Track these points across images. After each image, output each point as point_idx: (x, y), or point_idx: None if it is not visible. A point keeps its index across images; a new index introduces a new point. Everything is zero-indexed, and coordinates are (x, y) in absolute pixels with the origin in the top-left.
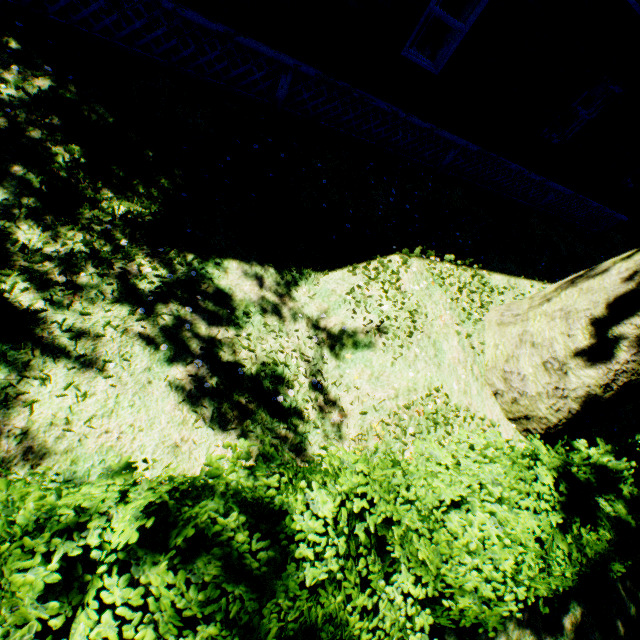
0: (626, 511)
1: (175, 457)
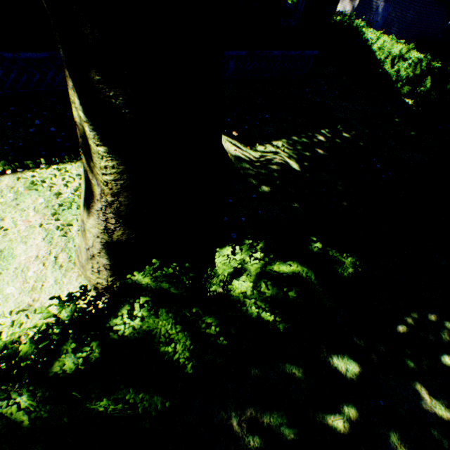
0: (33, 401)
1: None
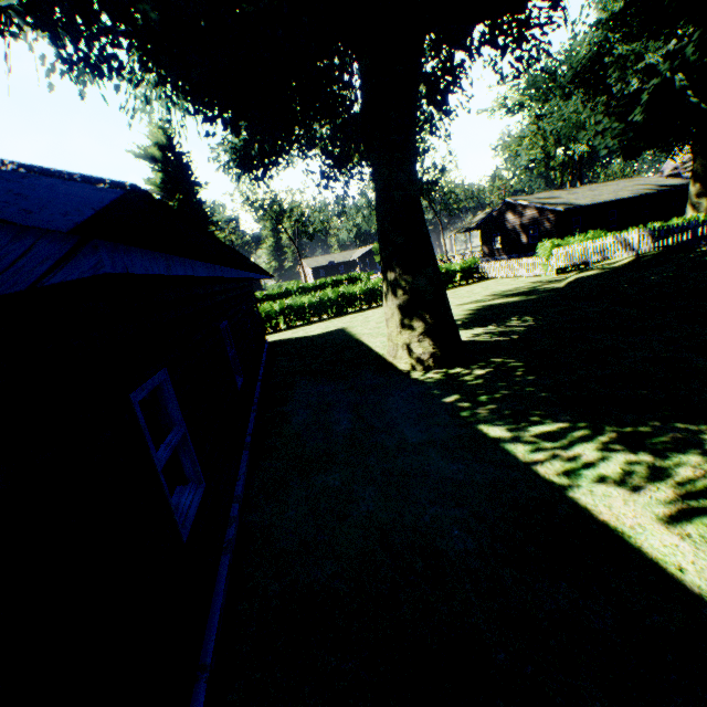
0: None
1: None
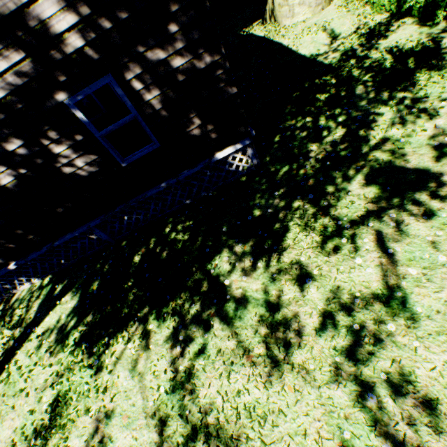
0: None
1: (405, 29)
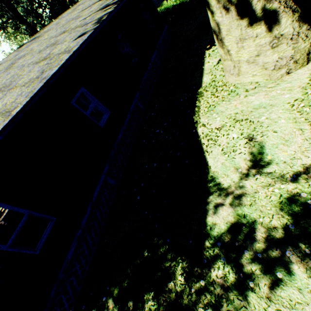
0: None
1: None
